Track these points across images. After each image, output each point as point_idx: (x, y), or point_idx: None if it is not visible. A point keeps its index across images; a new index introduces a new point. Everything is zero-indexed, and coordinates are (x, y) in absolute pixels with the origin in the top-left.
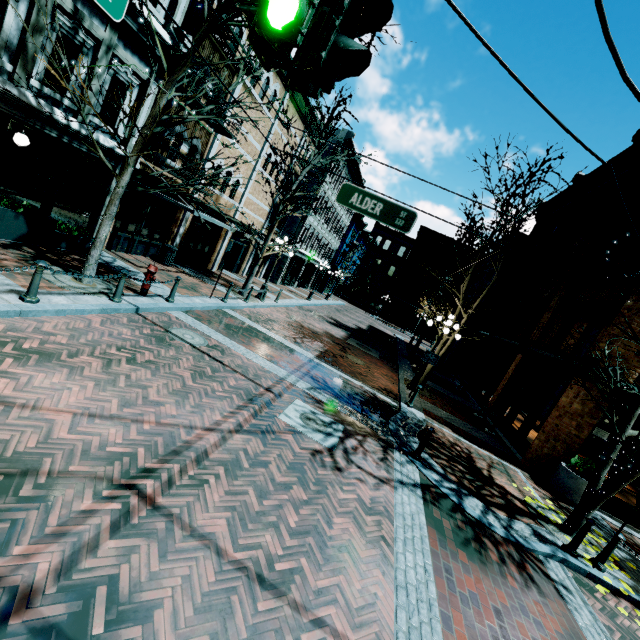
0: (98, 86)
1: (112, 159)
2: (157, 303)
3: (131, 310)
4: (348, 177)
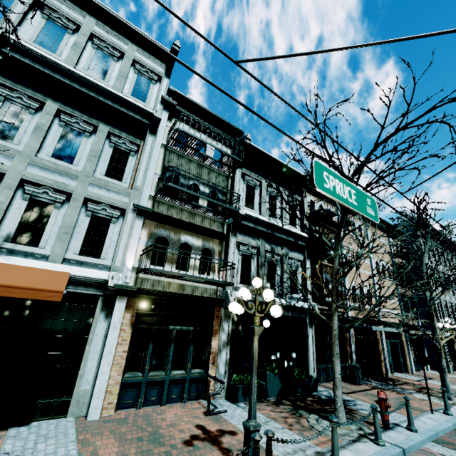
0: (286, 276)
1: (302, 313)
2: (407, 436)
3: (399, 454)
4: (438, 246)
